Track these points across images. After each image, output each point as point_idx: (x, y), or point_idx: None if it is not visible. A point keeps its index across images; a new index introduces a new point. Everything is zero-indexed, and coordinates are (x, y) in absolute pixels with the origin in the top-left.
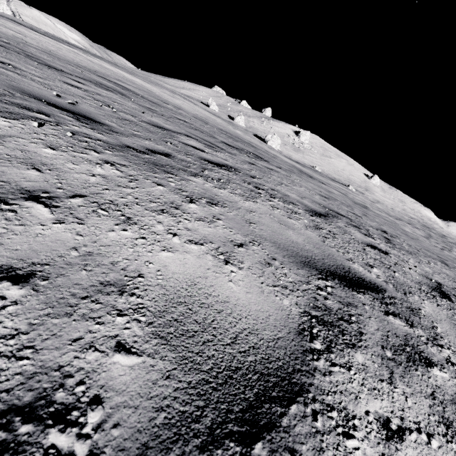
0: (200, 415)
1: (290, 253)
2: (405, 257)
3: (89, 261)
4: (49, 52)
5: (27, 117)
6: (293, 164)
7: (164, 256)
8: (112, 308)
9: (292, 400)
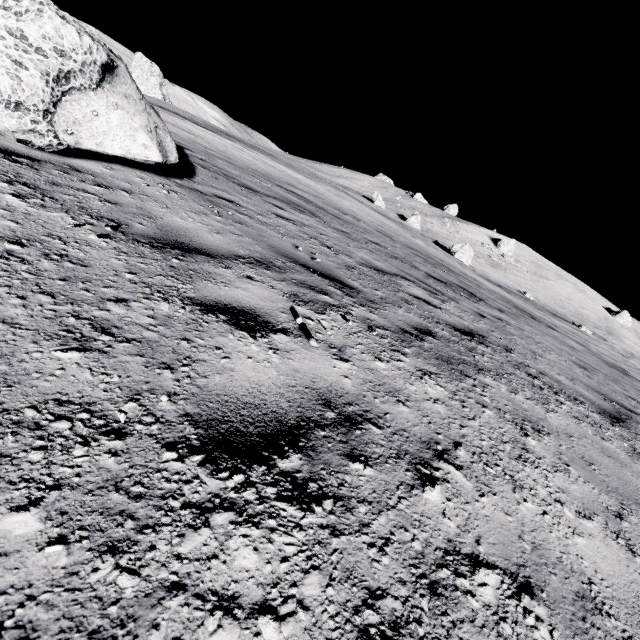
0: None
1: None
2: None
3: (544, 558)
4: (225, 157)
5: (325, 306)
6: (500, 292)
7: (580, 544)
8: (611, 636)
9: None
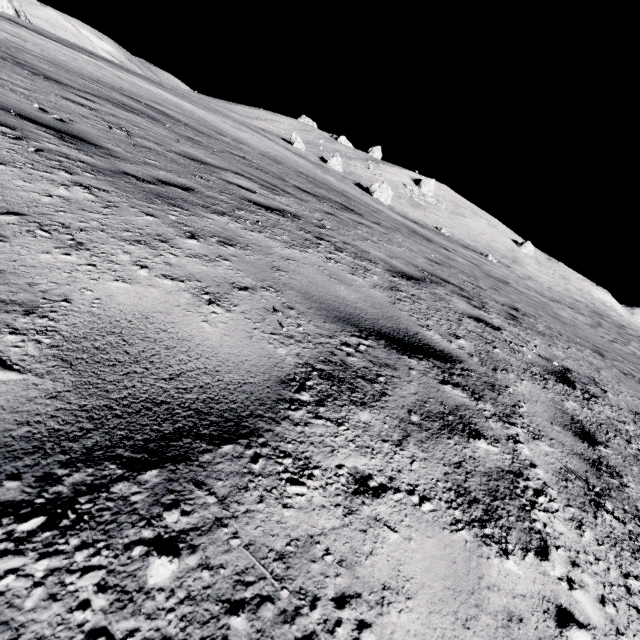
0: (82, 435)
1: (324, 306)
2: (528, 337)
3: None
4: (56, 62)
5: None
6: (407, 223)
7: (114, 286)
8: (6, 326)
9: (230, 441)
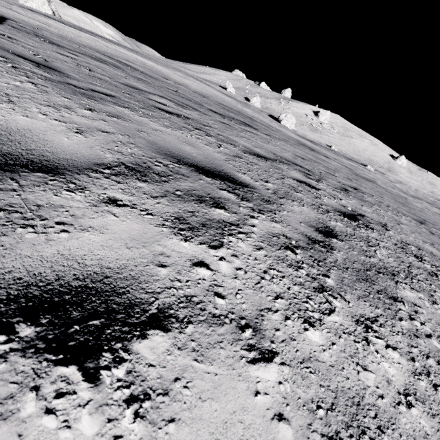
0: None
1: (161, 149)
2: (344, 198)
3: None
4: (65, 37)
5: None
6: (300, 140)
7: (20, 118)
8: None
9: (43, 173)
